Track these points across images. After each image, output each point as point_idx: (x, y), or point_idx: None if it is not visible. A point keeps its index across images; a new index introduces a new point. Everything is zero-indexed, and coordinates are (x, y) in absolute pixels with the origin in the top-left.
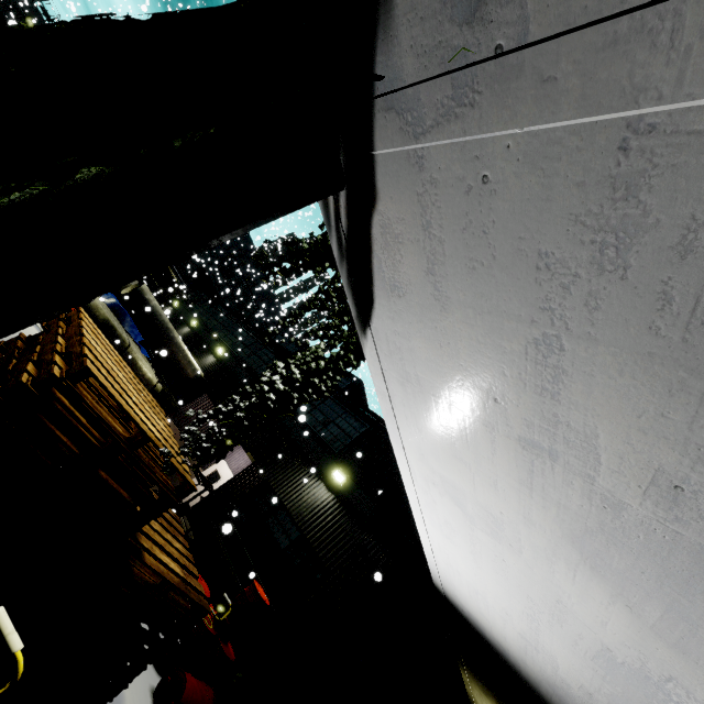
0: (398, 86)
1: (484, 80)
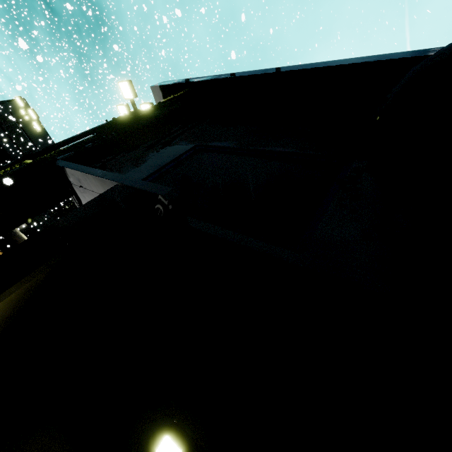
0: (74, 184)
1: (86, 190)
